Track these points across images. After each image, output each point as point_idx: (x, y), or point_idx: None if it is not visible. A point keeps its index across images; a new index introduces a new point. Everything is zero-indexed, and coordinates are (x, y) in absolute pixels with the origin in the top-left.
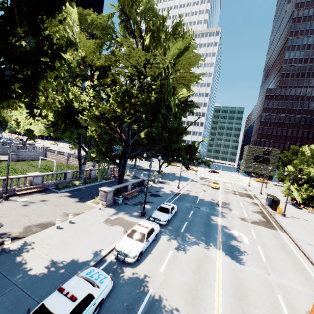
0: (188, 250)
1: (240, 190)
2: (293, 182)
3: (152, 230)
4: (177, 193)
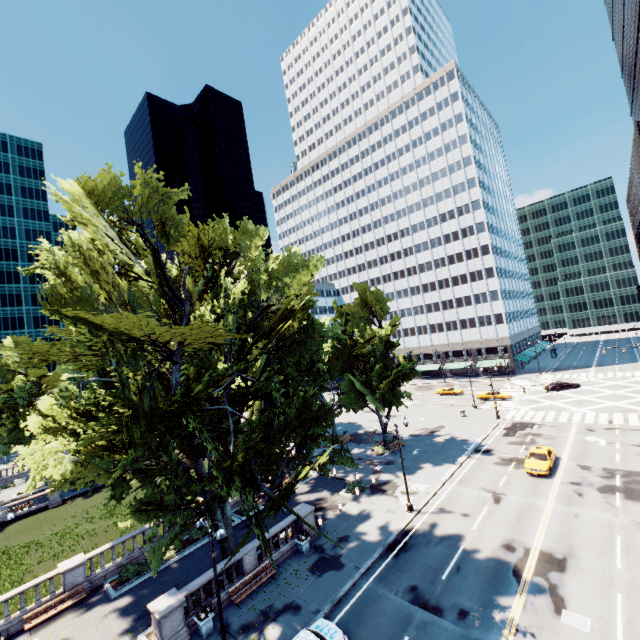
0: None
1: (637, 461)
2: None
3: None
4: (402, 531)
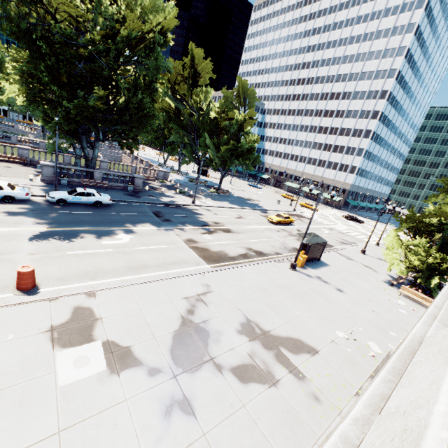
0: (13, 216)
1: (328, 239)
2: (415, 235)
3: None
4: (180, 205)
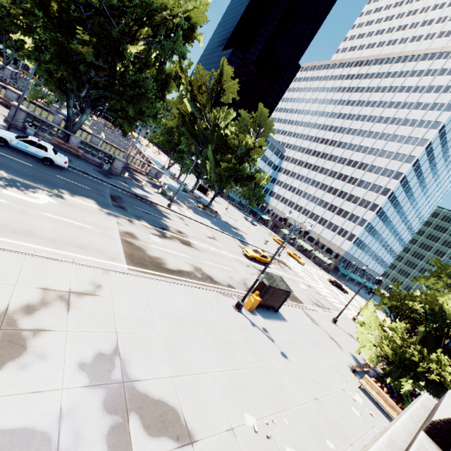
0: None
1: (301, 294)
2: (395, 318)
3: None
4: (152, 202)
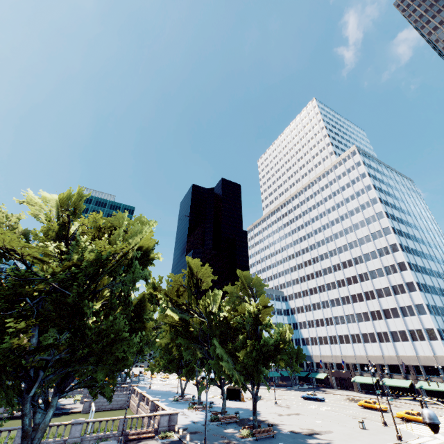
0: None
1: None
2: None
3: None
4: None
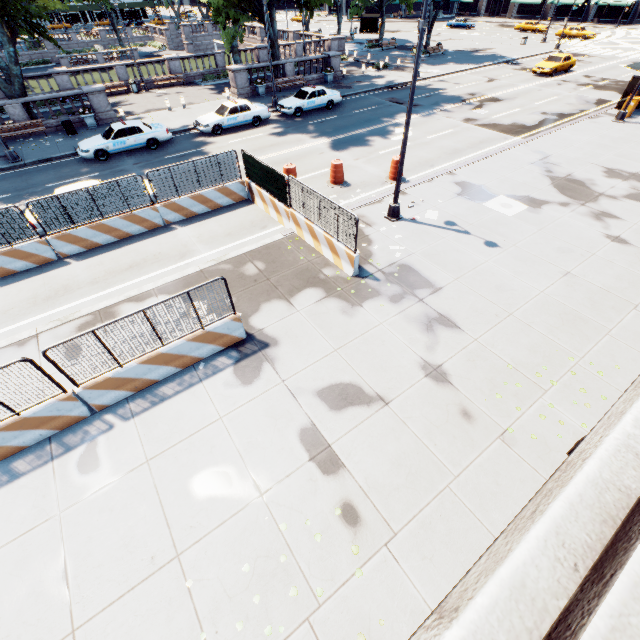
0: (284, 136)
1: None
2: None
3: (246, 108)
4: (403, 85)
